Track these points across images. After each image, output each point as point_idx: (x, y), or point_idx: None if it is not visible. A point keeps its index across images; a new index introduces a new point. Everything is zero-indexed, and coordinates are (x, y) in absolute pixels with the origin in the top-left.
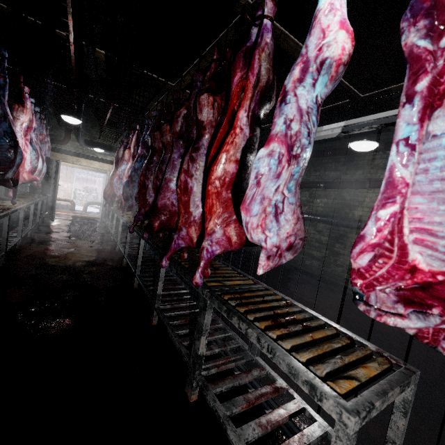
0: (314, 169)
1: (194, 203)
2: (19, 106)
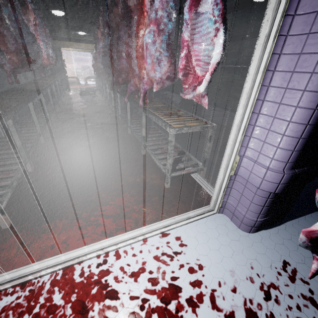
0: (245, 20)
1: (133, 64)
2: (26, 10)
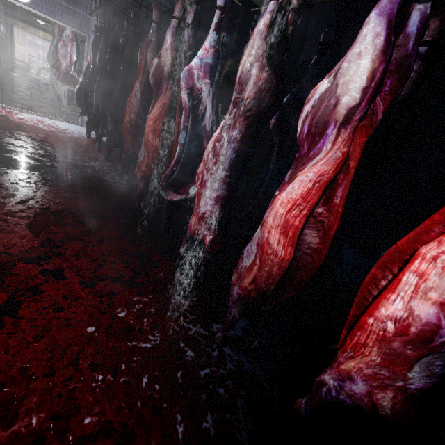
0: None
1: None
2: None
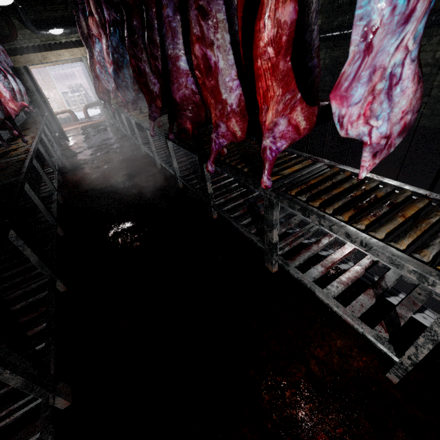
0: None
1: (222, 86)
2: None
